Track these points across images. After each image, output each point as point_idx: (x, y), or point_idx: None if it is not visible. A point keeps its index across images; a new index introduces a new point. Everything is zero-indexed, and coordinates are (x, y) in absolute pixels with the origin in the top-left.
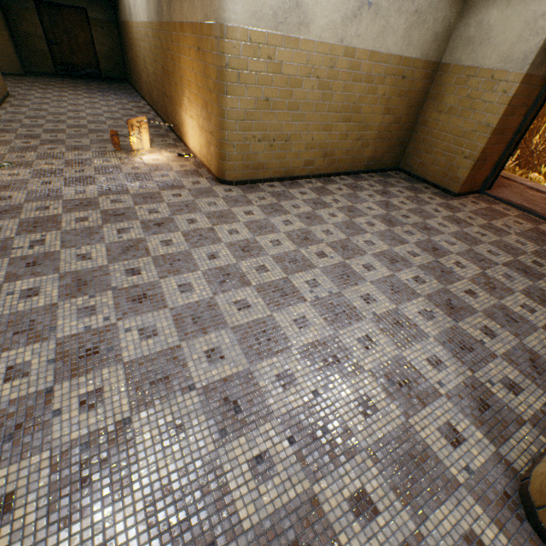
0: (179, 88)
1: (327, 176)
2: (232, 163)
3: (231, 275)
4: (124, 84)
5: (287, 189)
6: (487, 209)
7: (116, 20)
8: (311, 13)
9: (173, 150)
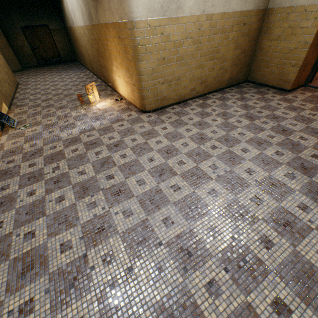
0: (109, 61)
1: (204, 95)
2: (148, 100)
3: (164, 170)
4: (75, 63)
5: (182, 109)
6: (312, 96)
7: (64, 27)
8: None
9: (112, 97)
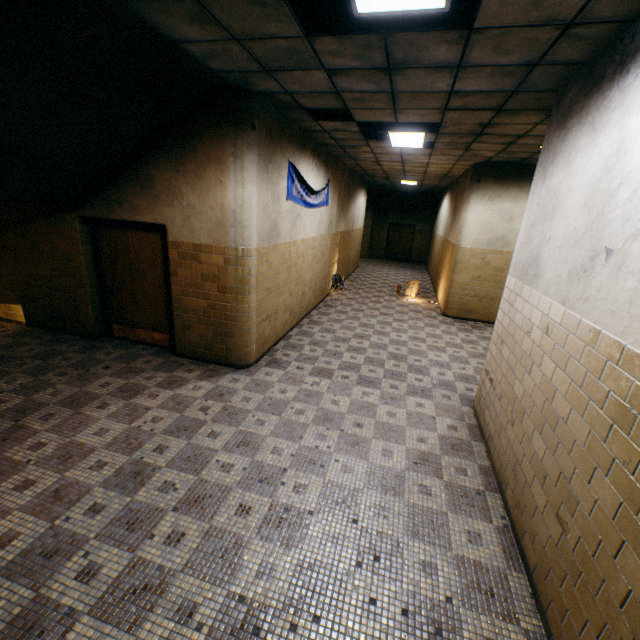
0: (442, 269)
1: None
2: (452, 305)
3: (419, 339)
4: (422, 265)
5: (484, 327)
6: None
7: (431, 230)
8: (511, 240)
9: (427, 299)
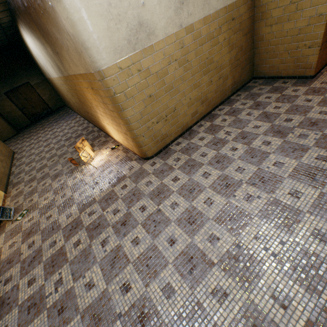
0: (92, 109)
1: (209, 113)
2: (147, 146)
3: (194, 258)
4: (65, 109)
5: (189, 141)
6: None
7: (45, 78)
8: (152, 23)
9: (107, 146)
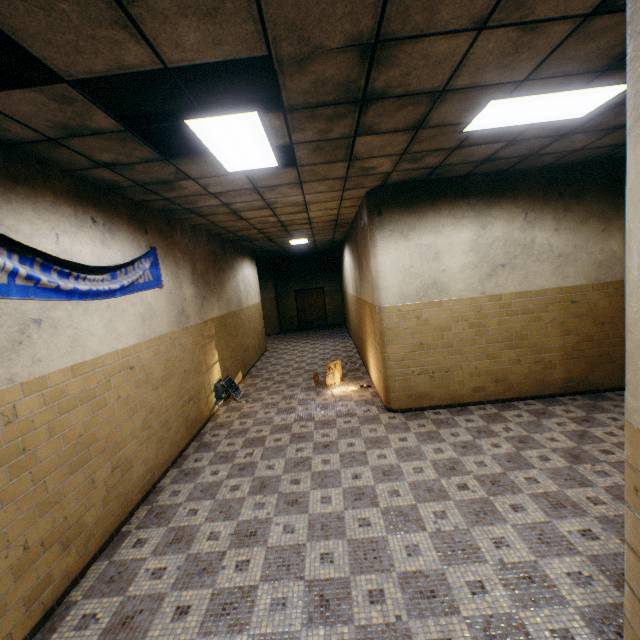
0: (365, 337)
1: (506, 400)
2: (395, 393)
3: (365, 495)
4: (342, 328)
5: (452, 416)
6: None
7: (341, 289)
8: (447, 284)
9: (359, 382)
